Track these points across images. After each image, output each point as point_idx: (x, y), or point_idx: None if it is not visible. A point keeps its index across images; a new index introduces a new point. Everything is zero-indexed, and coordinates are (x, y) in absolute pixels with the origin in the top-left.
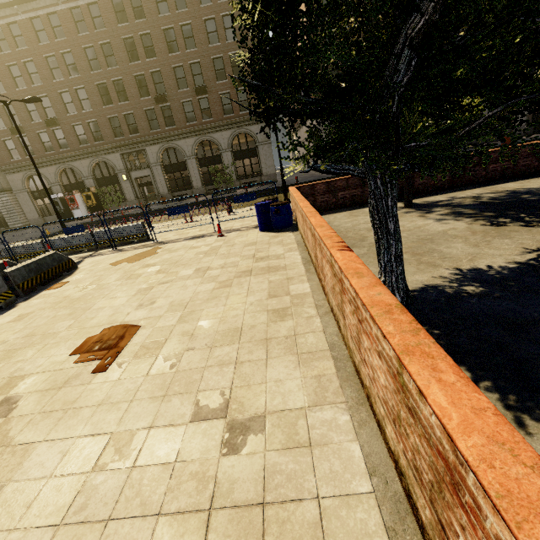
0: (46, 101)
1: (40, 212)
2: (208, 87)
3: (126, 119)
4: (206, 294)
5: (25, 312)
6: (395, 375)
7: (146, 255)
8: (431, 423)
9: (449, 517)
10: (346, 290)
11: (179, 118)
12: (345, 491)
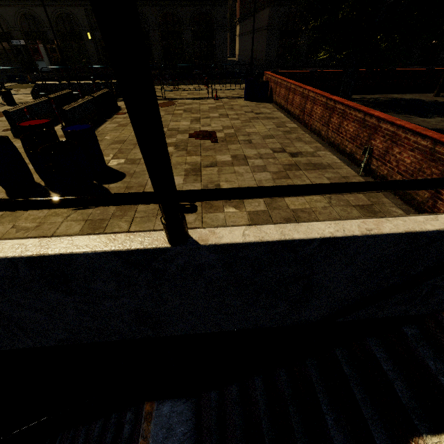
0: None
1: None
2: None
3: None
4: (240, 124)
5: (121, 123)
6: (361, 122)
7: (169, 104)
8: (373, 122)
9: (370, 142)
10: (337, 110)
11: None
12: (334, 162)
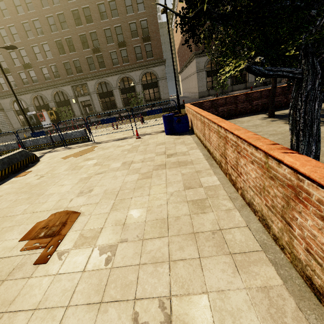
0: (23, 52)
1: (21, 123)
2: (126, 42)
3: (74, 63)
4: (132, 184)
5: None
6: None
7: (86, 151)
8: None
9: None
10: (312, 202)
11: (108, 63)
12: None
